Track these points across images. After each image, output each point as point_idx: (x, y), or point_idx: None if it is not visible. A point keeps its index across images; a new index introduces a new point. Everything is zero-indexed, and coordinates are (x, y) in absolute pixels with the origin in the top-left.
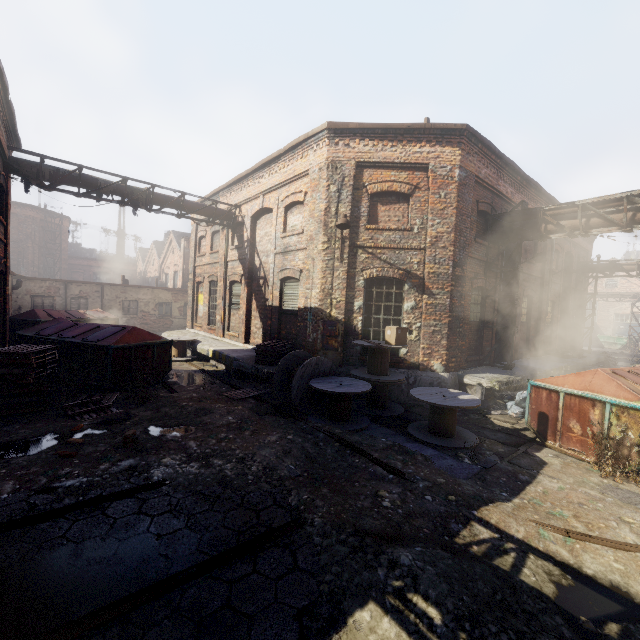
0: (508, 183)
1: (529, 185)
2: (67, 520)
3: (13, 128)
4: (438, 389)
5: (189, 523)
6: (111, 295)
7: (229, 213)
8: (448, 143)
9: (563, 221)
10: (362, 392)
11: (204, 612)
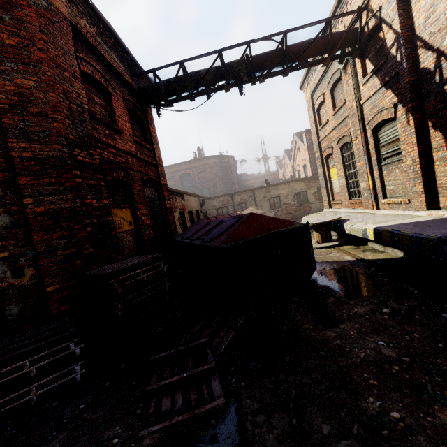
0: None
1: None
2: None
3: (131, 59)
4: None
5: None
6: (260, 196)
7: (350, 31)
8: None
9: None
10: None
11: None
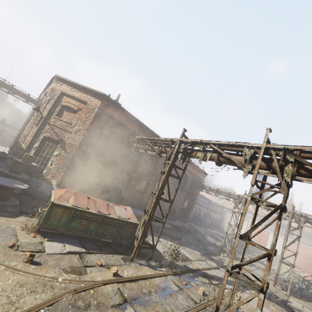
0: (137, 127)
1: (152, 133)
2: None
3: None
4: (20, 182)
5: None
6: None
7: (36, 101)
8: (98, 98)
9: (135, 144)
10: None
11: None
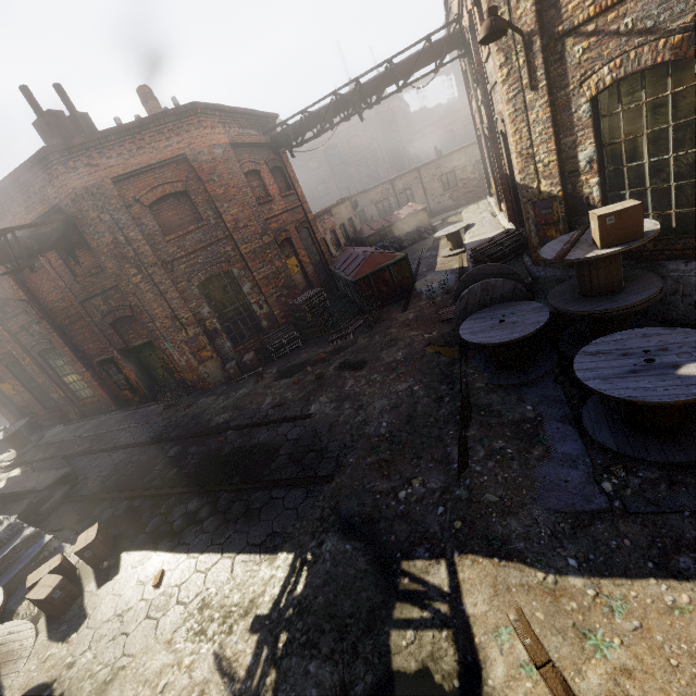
0: None
1: None
2: (267, 429)
3: (259, 115)
4: (675, 336)
5: (293, 452)
6: (428, 176)
7: (454, 36)
8: None
9: None
10: (504, 342)
11: (253, 506)
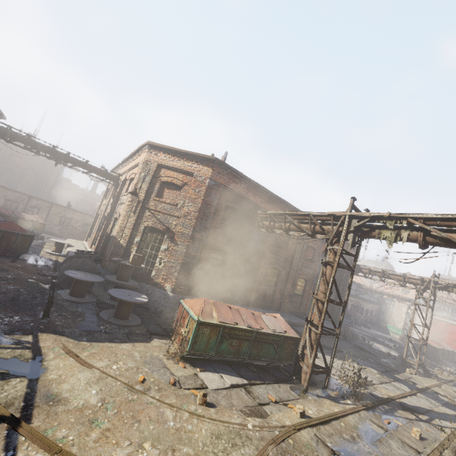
0: (259, 196)
1: (280, 201)
2: None
3: None
4: (137, 293)
5: None
6: (56, 211)
7: (116, 177)
8: (207, 165)
9: (266, 222)
10: (85, 280)
11: None
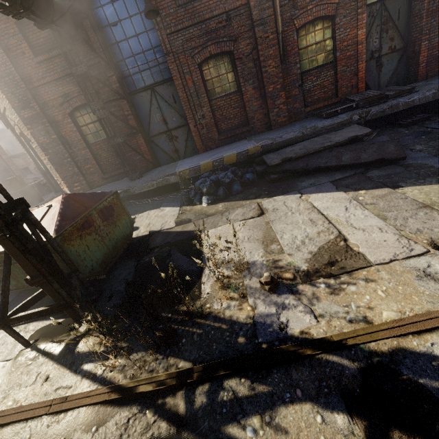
0: None
1: None
2: None
3: None
4: None
5: None
6: None
7: None
8: None
9: None
10: None
11: None
